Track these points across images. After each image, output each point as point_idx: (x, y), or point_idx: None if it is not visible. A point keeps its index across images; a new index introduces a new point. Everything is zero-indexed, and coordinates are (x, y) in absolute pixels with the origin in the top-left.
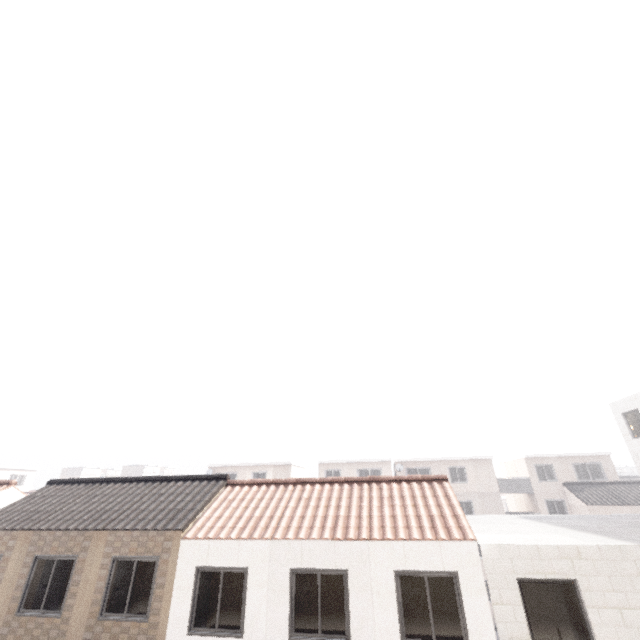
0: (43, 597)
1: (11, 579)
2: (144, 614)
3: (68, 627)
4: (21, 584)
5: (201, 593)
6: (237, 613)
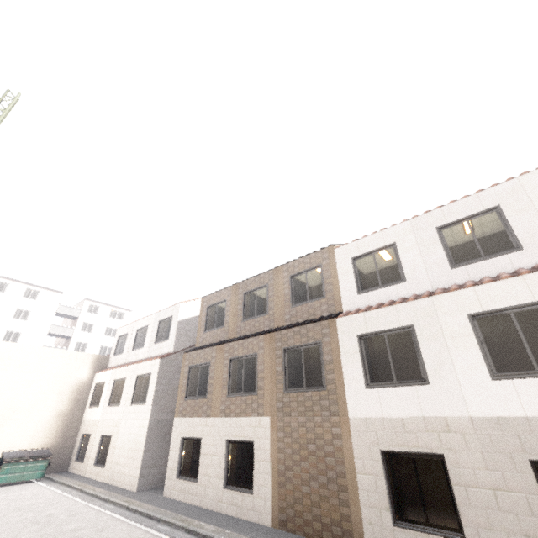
0: (254, 310)
1: (234, 308)
2: (321, 296)
3: (274, 317)
4: (240, 308)
5: (360, 271)
6: (395, 271)
